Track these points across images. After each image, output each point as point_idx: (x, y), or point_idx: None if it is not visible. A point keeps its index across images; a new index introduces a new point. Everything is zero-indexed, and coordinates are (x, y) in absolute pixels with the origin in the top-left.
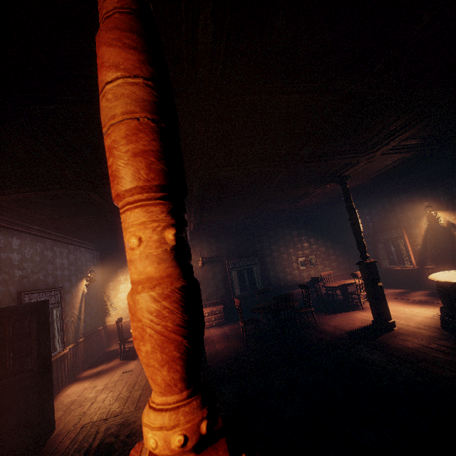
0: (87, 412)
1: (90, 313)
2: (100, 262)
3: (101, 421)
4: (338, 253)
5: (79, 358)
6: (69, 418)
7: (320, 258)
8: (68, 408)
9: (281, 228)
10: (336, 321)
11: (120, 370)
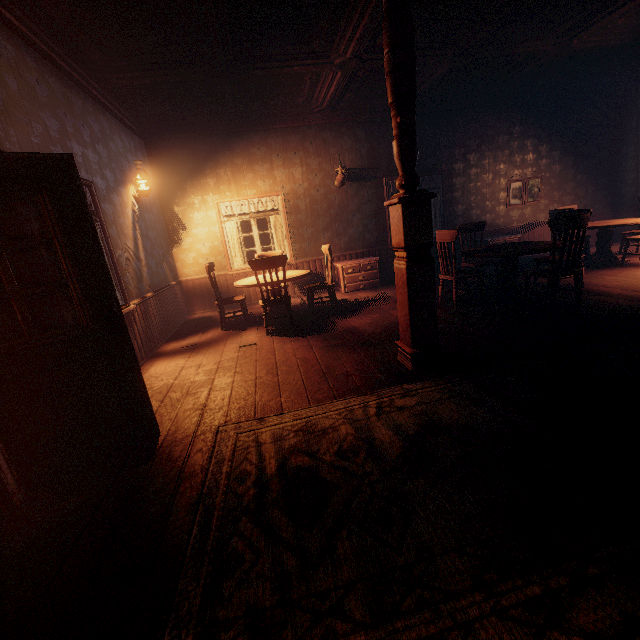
0: (209, 404)
1: (152, 254)
2: (149, 165)
3: (252, 422)
4: (581, 178)
5: (153, 323)
6: (178, 414)
7: (549, 185)
8: (167, 397)
9: (492, 118)
10: (614, 281)
11: (233, 344)
